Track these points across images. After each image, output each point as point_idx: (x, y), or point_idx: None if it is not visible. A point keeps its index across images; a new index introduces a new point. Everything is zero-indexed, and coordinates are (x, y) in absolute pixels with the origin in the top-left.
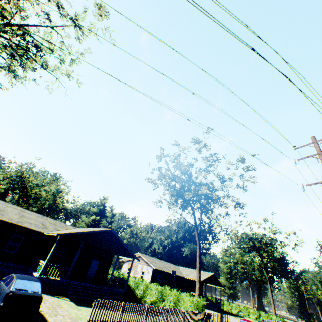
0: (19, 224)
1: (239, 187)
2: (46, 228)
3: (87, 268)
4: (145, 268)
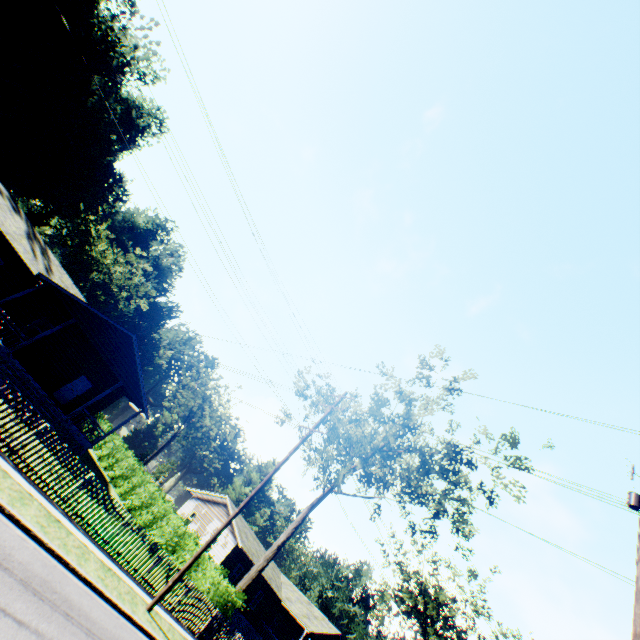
0: (272, 585)
1: None
2: (278, 587)
3: None
4: None
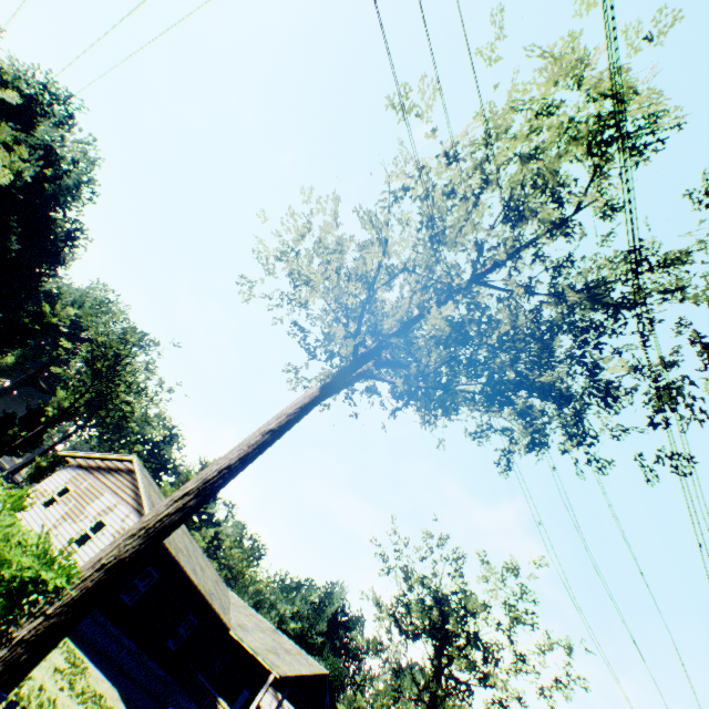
0: (214, 603)
1: (543, 694)
2: (225, 609)
3: (231, 704)
4: (266, 701)
